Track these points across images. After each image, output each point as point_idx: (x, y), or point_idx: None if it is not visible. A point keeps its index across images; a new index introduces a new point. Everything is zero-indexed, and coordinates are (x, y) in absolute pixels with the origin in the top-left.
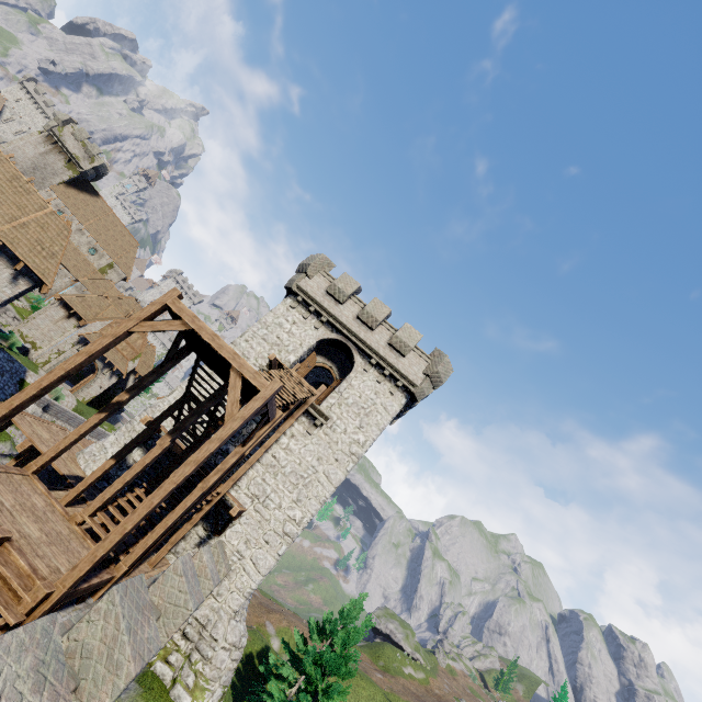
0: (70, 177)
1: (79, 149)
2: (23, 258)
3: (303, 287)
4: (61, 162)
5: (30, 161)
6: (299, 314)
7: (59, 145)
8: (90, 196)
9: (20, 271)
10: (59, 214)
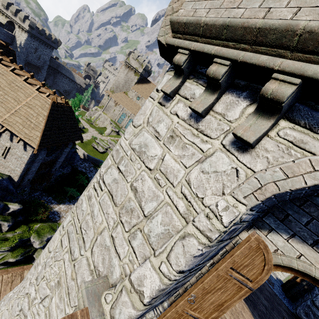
0: (137, 79)
1: (136, 64)
2: (18, 133)
3: (184, 17)
4: (133, 74)
5: (123, 80)
6: (186, 104)
7: (130, 66)
8: (147, 84)
9: (25, 142)
10: (137, 98)
